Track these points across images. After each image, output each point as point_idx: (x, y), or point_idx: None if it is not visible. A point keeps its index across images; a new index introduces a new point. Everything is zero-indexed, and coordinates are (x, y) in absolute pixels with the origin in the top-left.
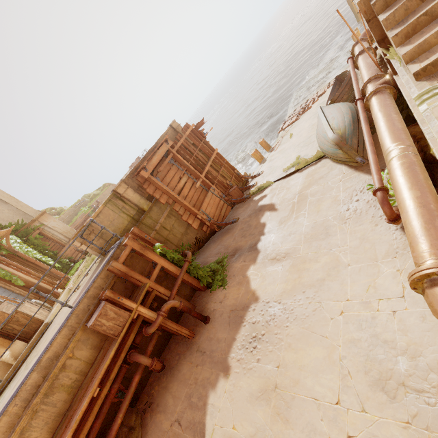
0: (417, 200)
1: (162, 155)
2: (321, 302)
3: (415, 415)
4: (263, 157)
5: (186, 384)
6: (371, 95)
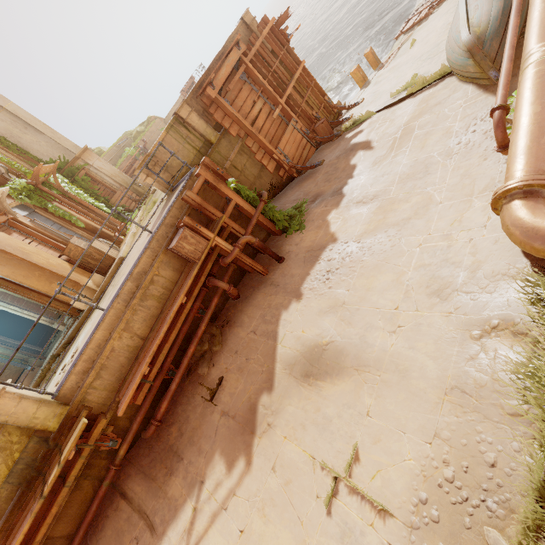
0: (533, 117)
1: (232, 66)
2: (402, 238)
3: (458, 308)
4: (366, 78)
5: (260, 308)
6: None
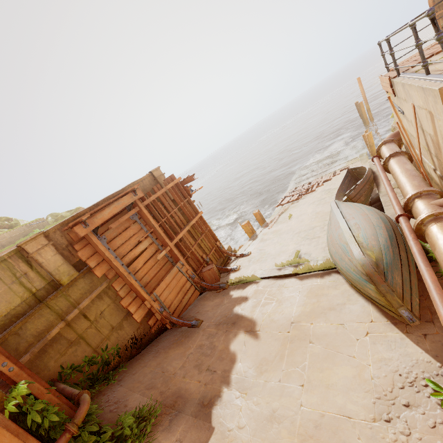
0: None
1: (121, 208)
2: None
3: None
4: (254, 231)
5: None
6: (430, 218)
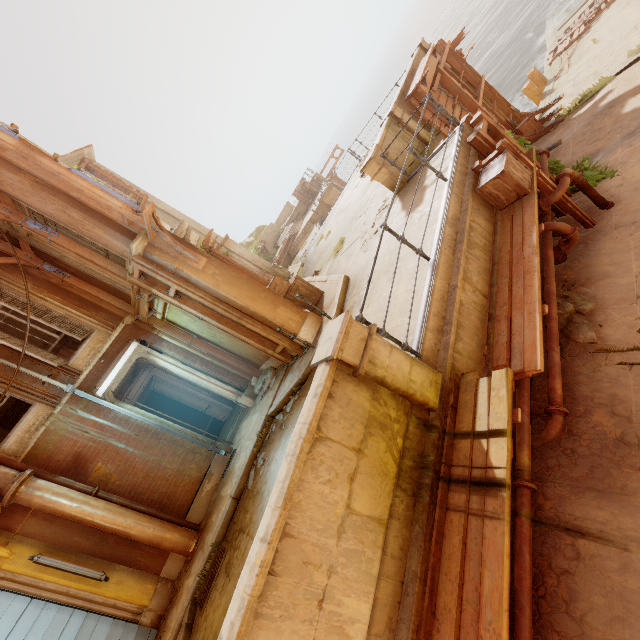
0: None
1: (434, 70)
2: None
3: None
4: (541, 91)
5: (626, 250)
6: None
